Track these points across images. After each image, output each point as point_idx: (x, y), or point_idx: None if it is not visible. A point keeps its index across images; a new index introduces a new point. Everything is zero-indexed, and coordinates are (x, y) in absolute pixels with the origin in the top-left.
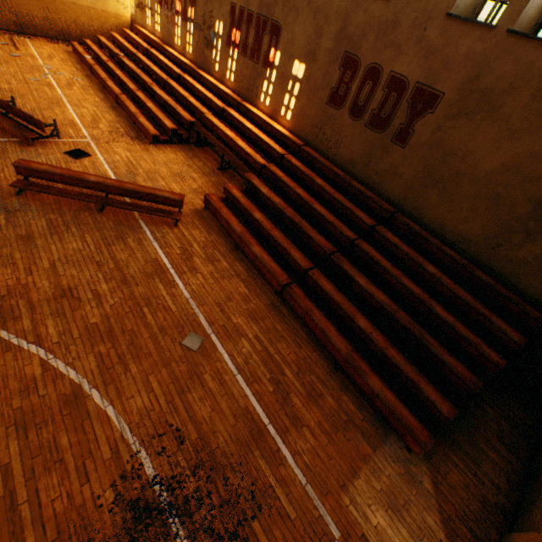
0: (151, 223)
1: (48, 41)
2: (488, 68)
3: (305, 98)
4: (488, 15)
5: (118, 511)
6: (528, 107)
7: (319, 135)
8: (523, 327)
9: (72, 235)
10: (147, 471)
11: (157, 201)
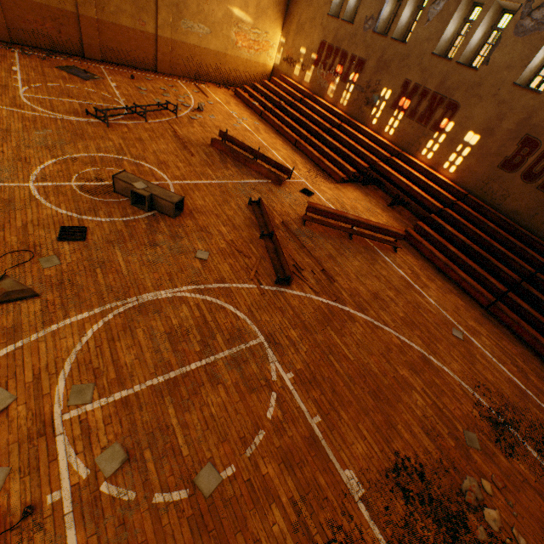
0: (380, 249)
1: (215, 86)
2: None
3: (474, 159)
4: None
5: (484, 420)
6: None
7: (484, 188)
8: None
9: (349, 256)
10: (483, 403)
11: (387, 234)
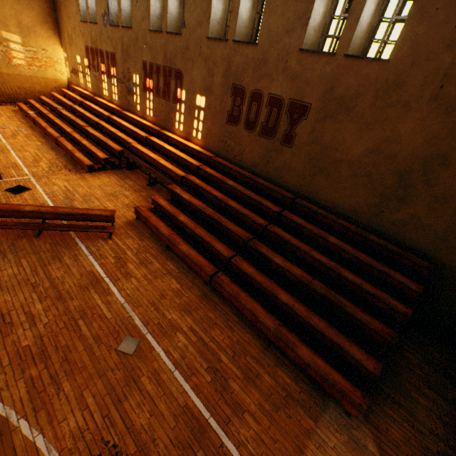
0: (86, 239)
1: None
2: (337, 82)
3: (209, 121)
4: (329, 47)
5: None
6: (373, 105)
7: (225, 147)
8: (418, 276)
9: (8, 262)
10: None
11: (91, 219)
